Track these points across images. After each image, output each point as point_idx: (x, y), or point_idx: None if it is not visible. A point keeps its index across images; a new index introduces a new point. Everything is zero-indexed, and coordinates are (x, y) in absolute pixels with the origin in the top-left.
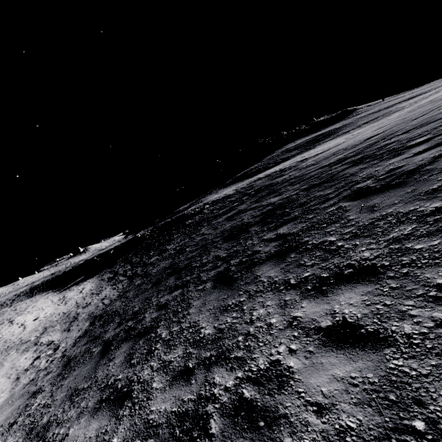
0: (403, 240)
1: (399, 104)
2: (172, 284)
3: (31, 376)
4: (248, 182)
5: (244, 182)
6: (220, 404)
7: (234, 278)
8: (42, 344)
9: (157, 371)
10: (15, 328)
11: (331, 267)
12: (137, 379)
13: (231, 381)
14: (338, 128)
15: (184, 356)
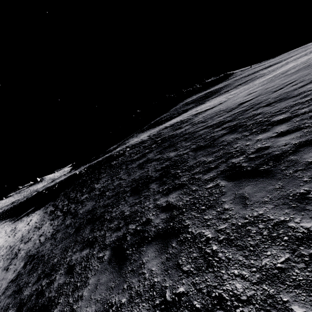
0: (277, 281)
1: (261, 71)
2: (86, 237)
3: None
4: (158, 130)
5: (155, 129)
6: None
7: (126, 256)
8: None
9: None
10: None
11: (204, 291)
12: None
13: None
14: (221, 88)
15: None
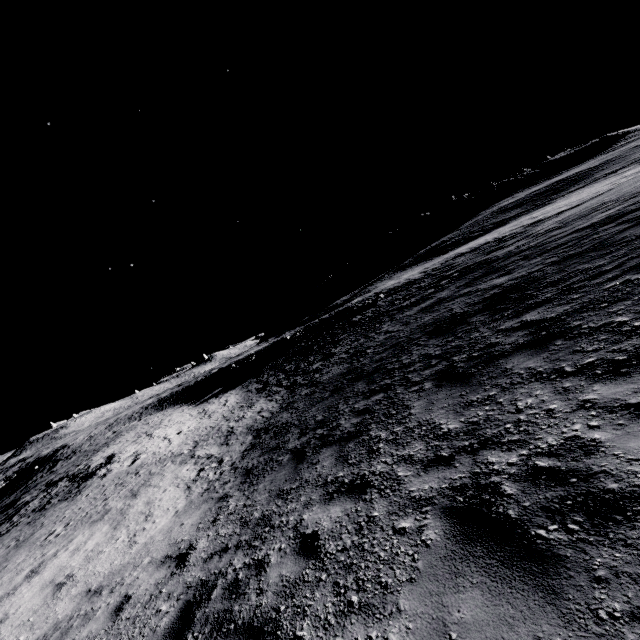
0: None
1: None
2: (364, 390)
3: (203, 486)
4: (442, 261)
5: (434, 261)
6: (508, 474)
7: (468, 374)
8: (200, 457)
9: (396, 464)
10: (158, 441)
11: (629, 349)
12: (369, 473)
13: (513, 458)
14: (594, 168)
15: (430, 449)
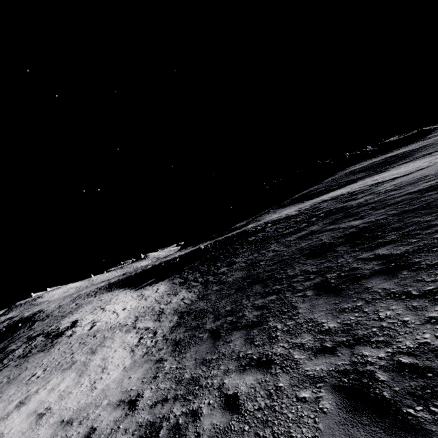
0: None
1: None
2: (261, 291)
3: (143, 350)
4: (311, 204)
5: (305, 203)
6: (379, 365)
7: (339, 288)
8: (140, 328)
9: (292, 348)
10: (109, 314)
11: None
12: (272, 353)
13: (382, 354)
14: (415, 150)
15: (316, 340)
